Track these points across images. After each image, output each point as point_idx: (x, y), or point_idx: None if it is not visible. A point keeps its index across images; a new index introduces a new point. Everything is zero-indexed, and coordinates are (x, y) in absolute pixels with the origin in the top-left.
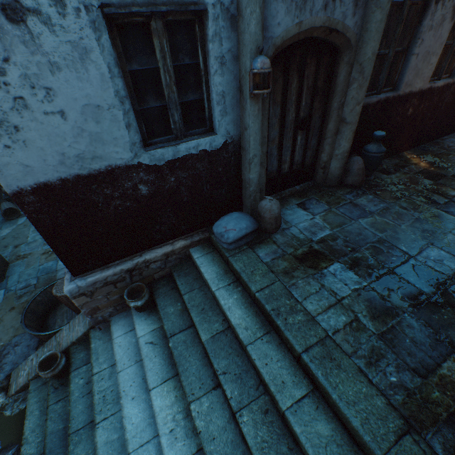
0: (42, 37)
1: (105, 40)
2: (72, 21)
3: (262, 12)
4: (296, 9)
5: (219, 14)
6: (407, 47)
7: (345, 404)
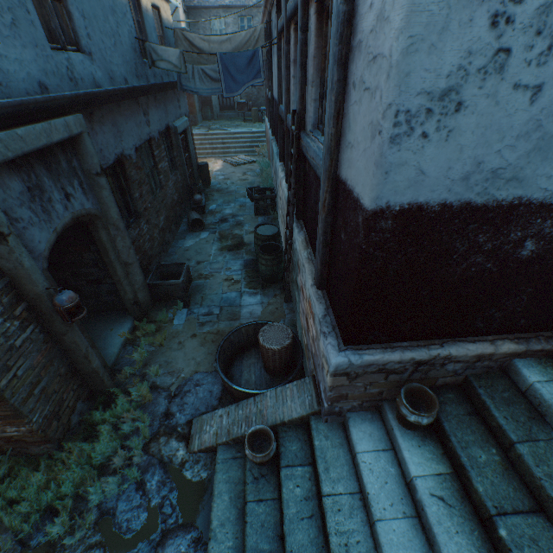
0: None
1: None
2: None
3: None
4: None
5: None
6: None
7: None
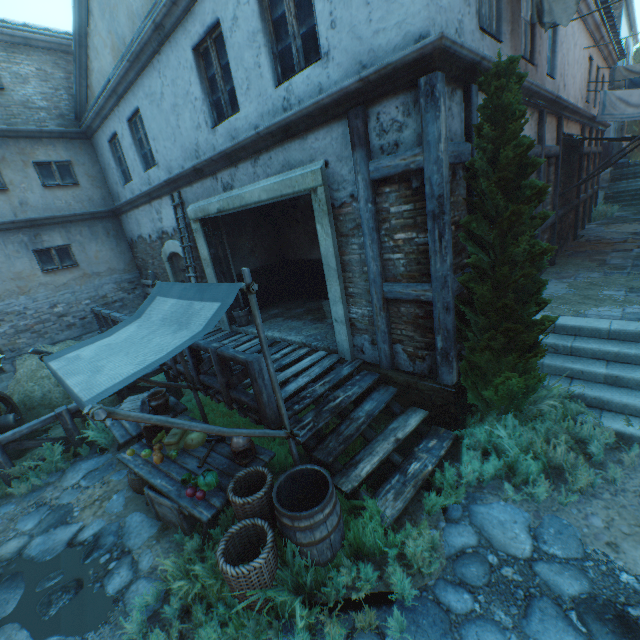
0: None
1: None
2: None
3: None
4: None
5: None
6: None
7: None
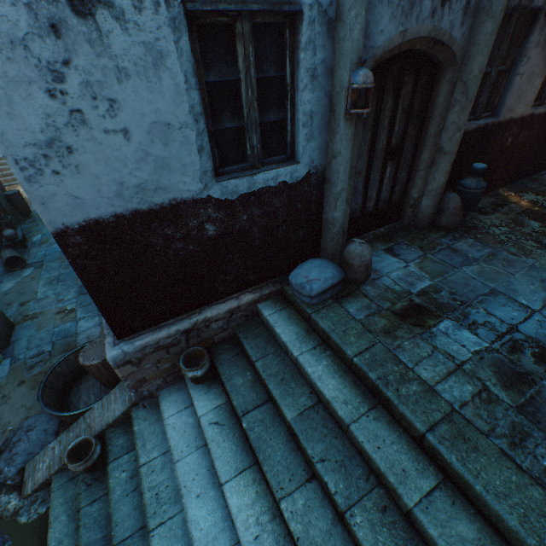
0: (111, 35)
1: (185, 42)
2: (148, 18)
3: (366, 16)
4: (401, 15)
5: (315, 17)
6: (511, 66)
7: (494, 498)
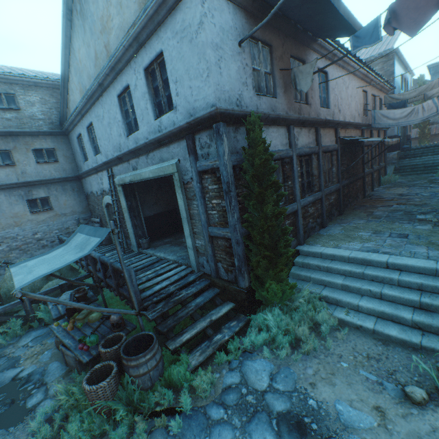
0: None
1: None
2: None
3: None
4: None
5: None
6: None
7: None
